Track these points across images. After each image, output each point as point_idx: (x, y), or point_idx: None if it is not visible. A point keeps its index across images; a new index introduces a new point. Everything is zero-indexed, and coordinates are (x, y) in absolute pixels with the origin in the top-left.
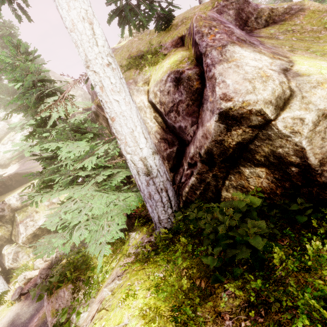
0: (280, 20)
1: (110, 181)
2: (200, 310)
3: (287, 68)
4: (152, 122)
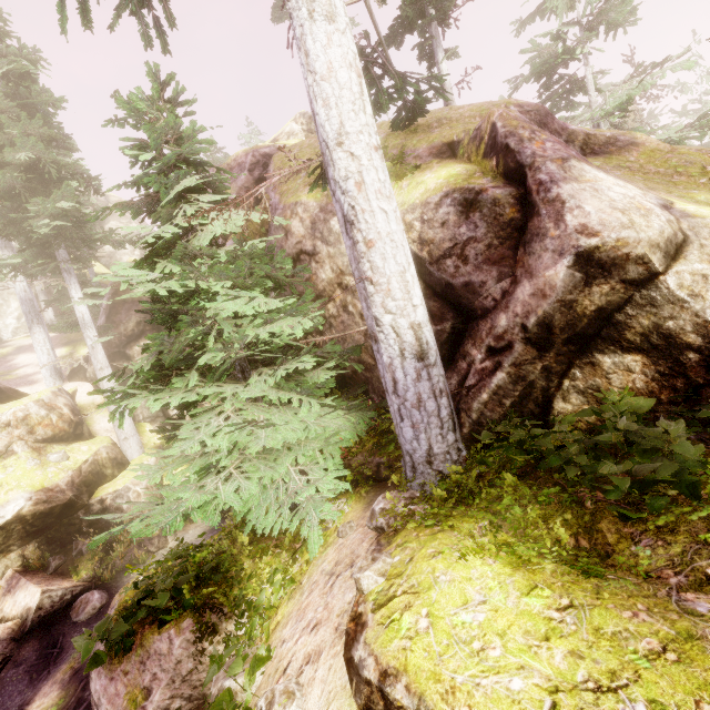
0: (602, 152)
1: (301, 381)
2: (609, 574)
3: (667, 205)
4: None
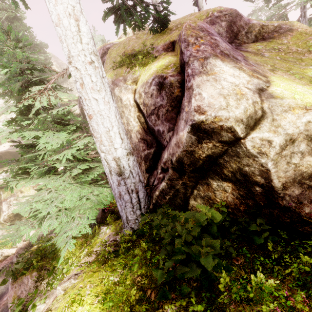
0: (269, 37)
1: (87, 174)
2: None
3: (263, 88)
4: (135, 122)
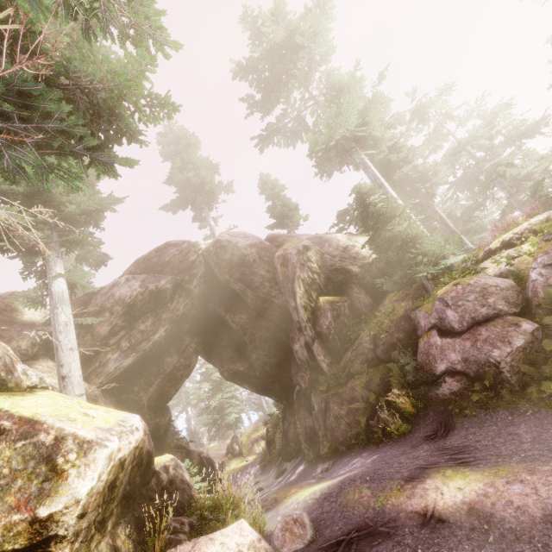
0: None
1: None
2: None
3: None
4: None
